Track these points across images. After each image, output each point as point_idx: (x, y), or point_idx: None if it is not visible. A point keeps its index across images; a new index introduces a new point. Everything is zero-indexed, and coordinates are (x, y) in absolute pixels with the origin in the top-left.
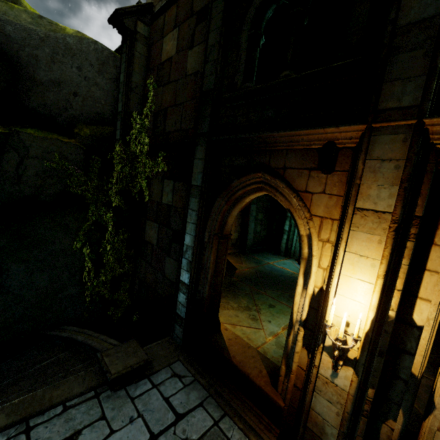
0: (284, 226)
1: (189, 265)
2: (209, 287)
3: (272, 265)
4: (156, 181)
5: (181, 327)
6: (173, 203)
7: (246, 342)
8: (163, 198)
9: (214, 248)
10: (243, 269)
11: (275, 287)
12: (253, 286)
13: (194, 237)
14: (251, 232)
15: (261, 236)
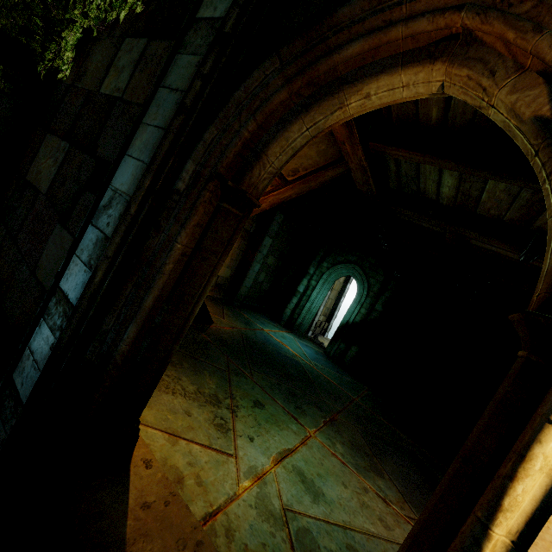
0: (299, 285)
1: (99, 249)
2: (138, 332)
3: (267, 333)
4: (104, 44)
5: (7, 428)
6: (126, 92)
7: (194, 519)
8: (107, 81)
9: (198, 218)
10: (223, 326)
11: (268, 370)
12: (233, 358)
13: (145, 167)
14: (251, 277)
15: (262, 289)
